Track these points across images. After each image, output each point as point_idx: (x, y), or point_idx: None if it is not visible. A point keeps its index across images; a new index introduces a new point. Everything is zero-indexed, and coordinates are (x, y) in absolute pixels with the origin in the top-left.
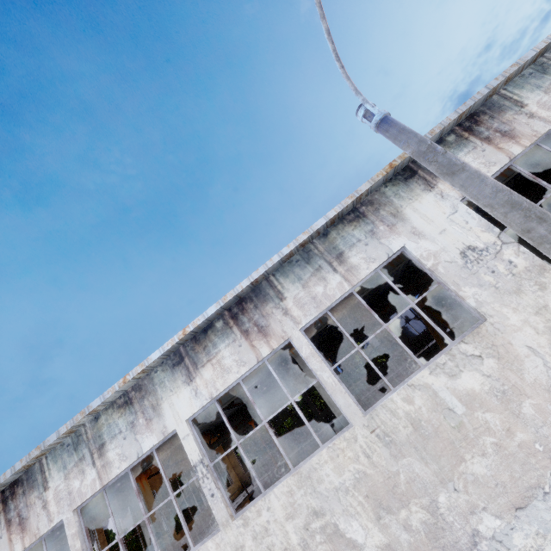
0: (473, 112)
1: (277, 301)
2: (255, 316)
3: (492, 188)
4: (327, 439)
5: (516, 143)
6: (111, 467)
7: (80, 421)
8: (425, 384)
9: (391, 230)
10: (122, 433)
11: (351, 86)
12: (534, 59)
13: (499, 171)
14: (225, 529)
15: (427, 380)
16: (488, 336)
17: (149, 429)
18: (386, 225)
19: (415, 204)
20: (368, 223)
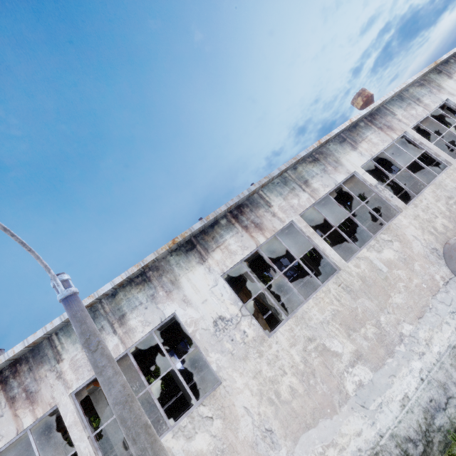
0: (241, 203)
1: (54, 363)
2: (27, 380)
3: (113, 399)
4: (158, 425)
5: (263, 234)
6: None
7: None
8: (167, 448)
9: (168, 296)
10: None
11: (41, 264)
12: (280, 174)
13: (251, 253)
14: None
15: (169, 444)
16: (220, 398)
17: None
18: (165, 290)
19: (190, 274)
20: (152, 287)
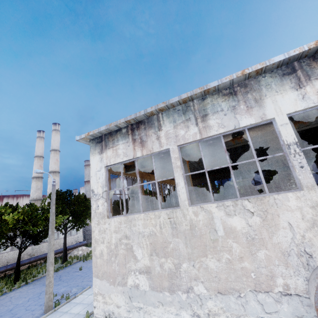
0: None
1: None
2: None
3: None
4: None
5: None
6: (210, 129)
7: (196, 94)
8: None
9: None
10: (223, 111)
11: None
12: None
13: None
14: (309, 190)
15: None
16: None
17: (248, 113)
18: None
19: None
20: None
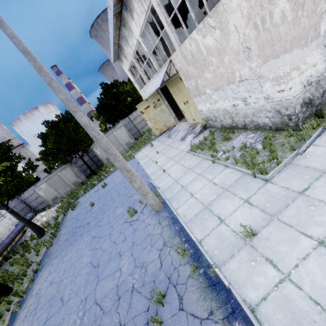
0: None
1: None
2: None
3: None
4: None
5: None
6: None
7: None
8: None
9: None
10: None
11: None
12: None
13: None
14: None
15: None
16: None
17: None
18: None
19: None
20: None
